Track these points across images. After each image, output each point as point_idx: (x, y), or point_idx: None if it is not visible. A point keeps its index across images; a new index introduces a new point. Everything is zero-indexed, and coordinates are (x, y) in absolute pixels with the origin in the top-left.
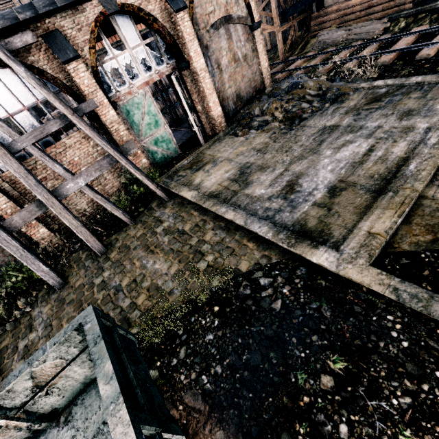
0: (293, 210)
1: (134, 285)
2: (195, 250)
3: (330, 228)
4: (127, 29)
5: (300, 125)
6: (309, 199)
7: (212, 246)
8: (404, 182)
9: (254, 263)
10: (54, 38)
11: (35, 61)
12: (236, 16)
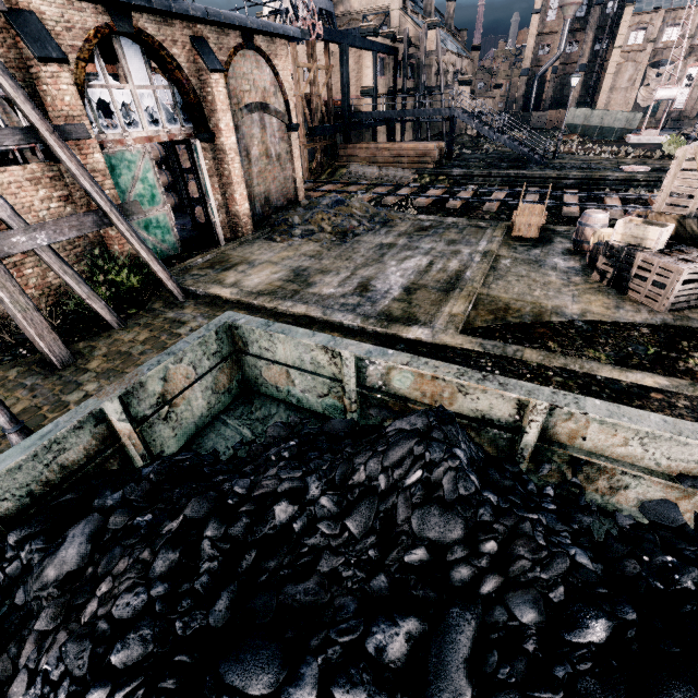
0: (374, 304)
1: None
2: None
3: (415, 316)
4: (134, 60)
5: (355, 240)
6: (388, 296)
7: None
8: (465, 283)
9: None
10: (26, 21)
11: None
12: (273, 107)
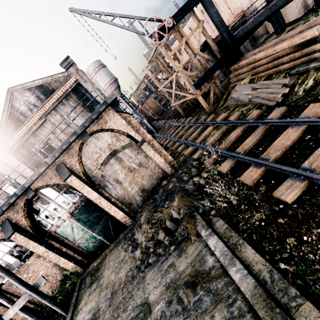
0: None
1: None
2: None
3: None
4: (48, 192)
5: (143, 274)
6: None
7: None
8: None
9: None
10: (5, 225)
11: (1, 236)
12: (120, 147)
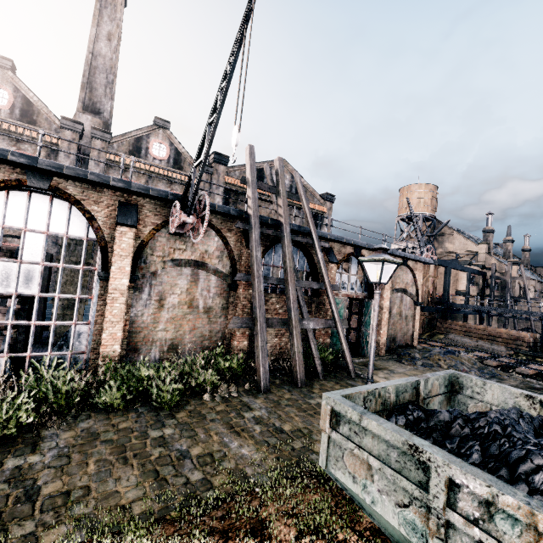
0: None
1: None
2: None
3: None
4: (354, 265)
5: None
6: None
7: None
8: None
9: None
10: (329, 250)
11: (314, 253)
12: (409, 292)
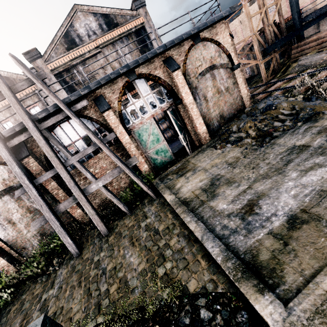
0: (248, 234)
1: (113, 272)
2: (160, 252)
3: (283, 269)
4: (142, 86)
5: (270, 143)
6: (266, 226)
7: (173, 253)
8: None
9: (201, 285)
10: (99, 100)
11: (88, 113)
12: (219, 64)
